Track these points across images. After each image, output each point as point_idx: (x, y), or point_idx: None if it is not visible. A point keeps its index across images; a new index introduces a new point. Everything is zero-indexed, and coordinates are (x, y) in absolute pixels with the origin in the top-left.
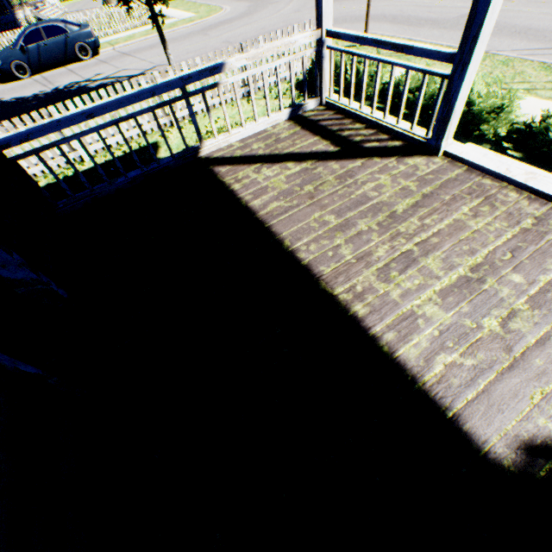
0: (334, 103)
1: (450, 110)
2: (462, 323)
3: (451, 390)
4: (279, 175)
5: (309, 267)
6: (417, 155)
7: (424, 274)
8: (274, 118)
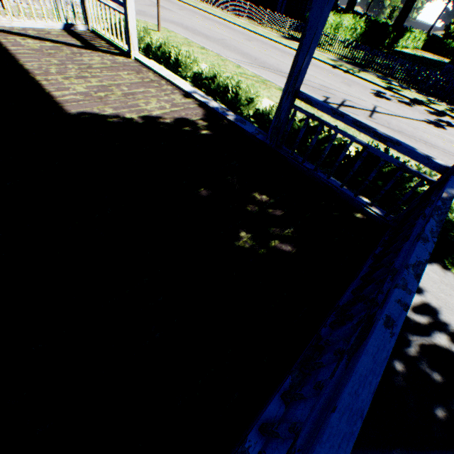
0: (95, 30)
1: (129, 33)
2: (90, 93)
3: (67, 102)
4: (37, 44)
5: (28, 70)
6: (123, 57)
7: (87, 82)
8: (51, 24)
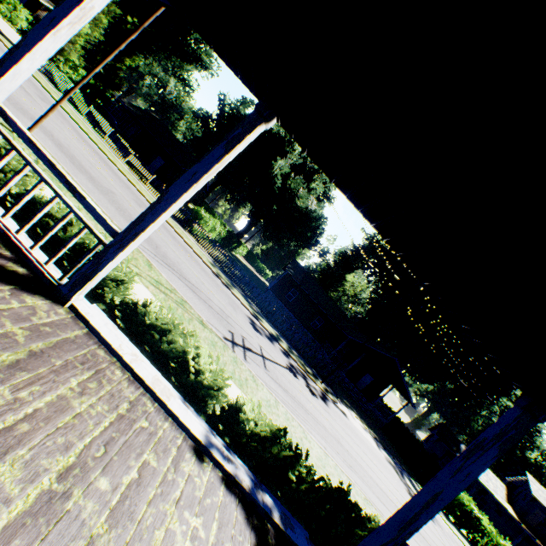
0: None
1: (96, 272)
2: None
3: None
4: None
5: None
6: (43, 296)
7: None
8: None
